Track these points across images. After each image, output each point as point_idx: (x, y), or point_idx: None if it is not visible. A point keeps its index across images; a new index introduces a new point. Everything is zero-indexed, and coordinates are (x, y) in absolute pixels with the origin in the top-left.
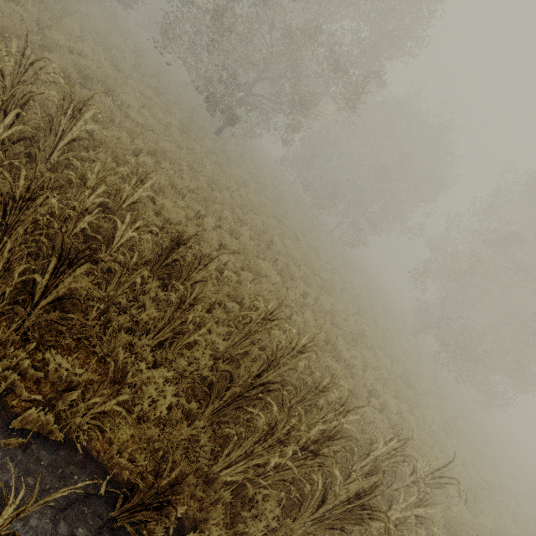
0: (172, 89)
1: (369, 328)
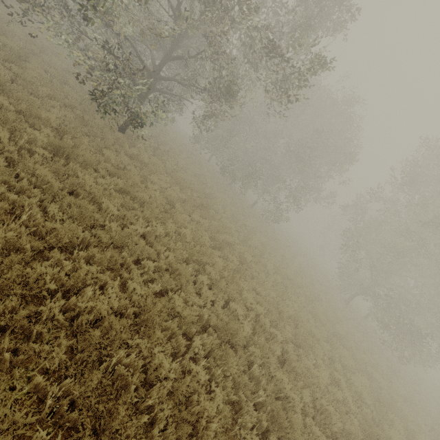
0: (51, 74)
1: (358, 380)
